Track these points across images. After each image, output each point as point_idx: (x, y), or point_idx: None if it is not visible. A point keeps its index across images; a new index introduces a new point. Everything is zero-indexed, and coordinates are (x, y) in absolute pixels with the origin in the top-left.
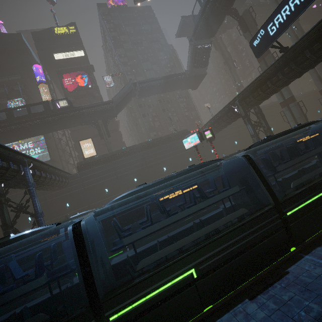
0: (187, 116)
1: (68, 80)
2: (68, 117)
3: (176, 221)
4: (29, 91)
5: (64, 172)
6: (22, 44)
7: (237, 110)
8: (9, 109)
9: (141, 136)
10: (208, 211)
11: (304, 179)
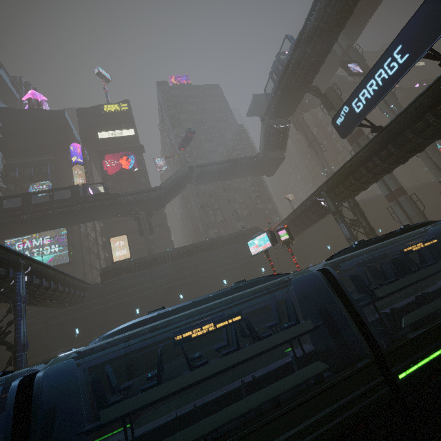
0: (261, 209)
1: (110, 162)
2: (100, 206)
3: (206, 378)
4: (61, 173)
5: (79, 281)
6: (63, 121)
7: (324, 204)
8: (27, 194)
9: (197, 233)
10: (268, 360)
11: (423, 313)
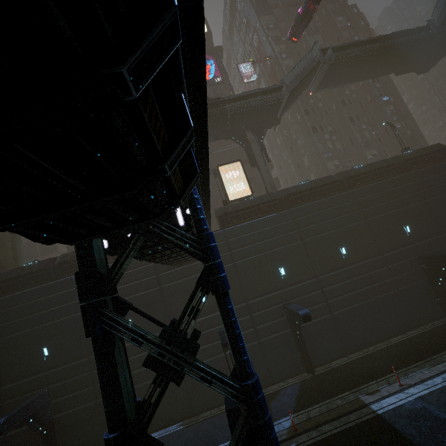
0: (399, 130)
1: None
2: None
3: None
4: None
5: None
6: None
7: None
8: None
9: (301, 170)
10: None
11: None
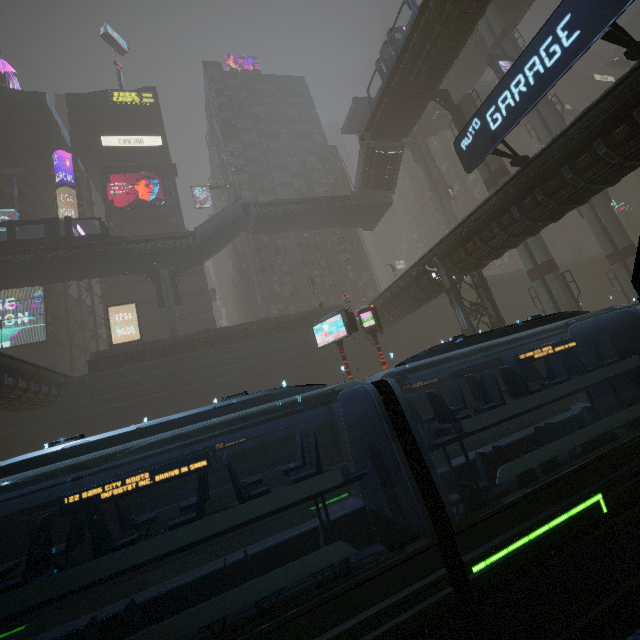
0: (352, 280)
1: (118, 186)
2: (94, 256)
3: (139, 565)
4: (38, 198)
5: (49, 372)
6: (43, 112)
7: (436, 277)
8: None
9: (254, 309)
10: (281, 525)
11: (534, 461)
